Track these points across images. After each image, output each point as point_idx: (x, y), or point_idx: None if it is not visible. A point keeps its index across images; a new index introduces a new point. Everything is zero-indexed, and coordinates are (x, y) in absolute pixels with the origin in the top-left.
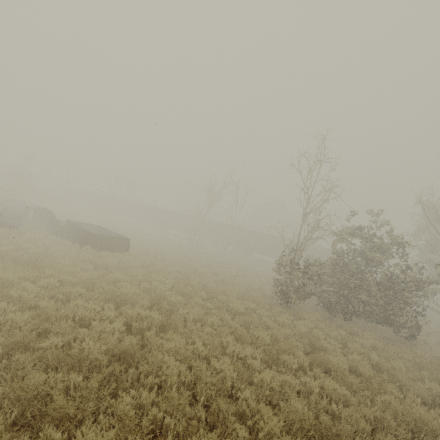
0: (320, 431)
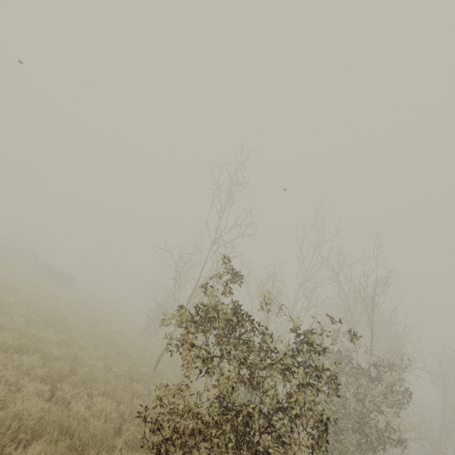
0: (61, 320)
